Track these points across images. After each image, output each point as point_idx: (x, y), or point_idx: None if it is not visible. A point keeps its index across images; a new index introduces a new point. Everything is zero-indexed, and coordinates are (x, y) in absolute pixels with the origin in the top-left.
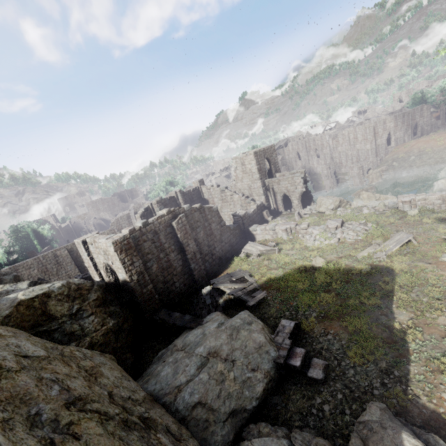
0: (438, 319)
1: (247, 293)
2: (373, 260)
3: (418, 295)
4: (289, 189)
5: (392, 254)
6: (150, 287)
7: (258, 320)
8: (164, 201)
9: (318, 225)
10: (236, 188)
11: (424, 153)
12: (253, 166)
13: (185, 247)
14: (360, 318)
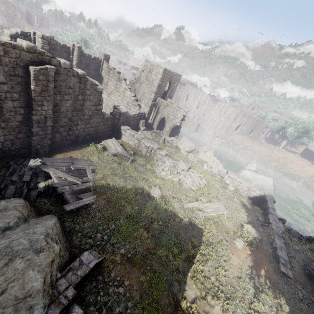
0: (215, 308)
1: (75, 192)
2: (193, 215)
3: (209, 271)
4: (169, 116)
5: (208, 216)
6: None
7: (55, 245)
8: (55, 43)
9: (171, 157)
10: (133, 86)
11: (247, 148)
12: (156, 79)
13: (36, 105)
14: (158, 277)
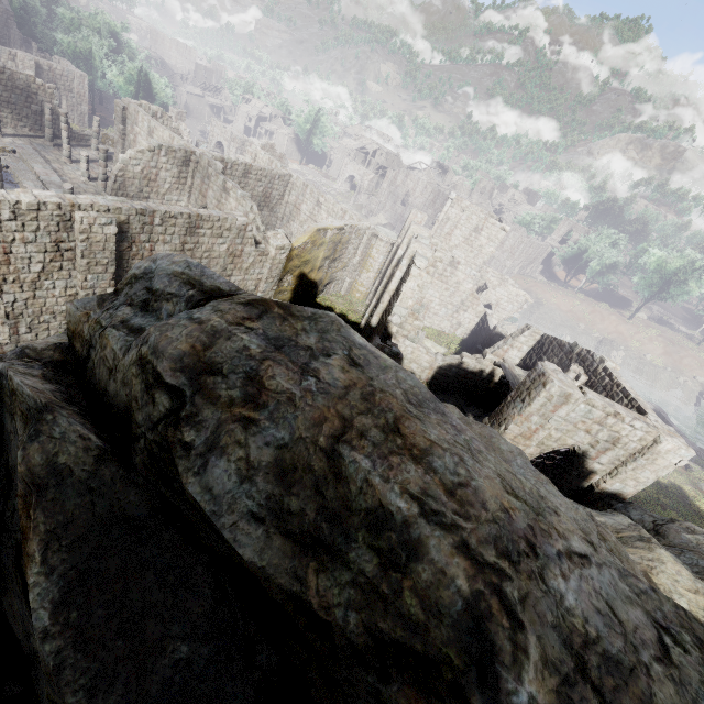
0: None
1: None
2: None
3: None
4: (501, 303)
5: None
6: None
7: None
8: None
9: None
10: None
11: (540, 303)
12: (490, 246)
13: None
14: None
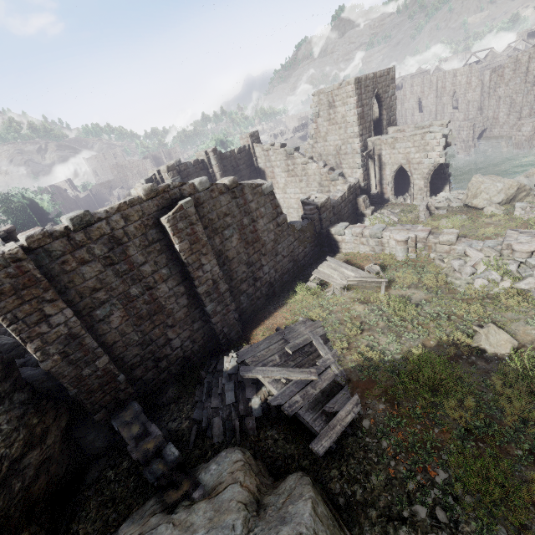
0: None
1: (315, 401)
2: None
3: None
4: (412, 157)
5: None
6: (101, 362)
7: None
8: (185, 167)
9: (471, 235)
10: (314, 152)
11: None
12: (349, 110)
13: (193, 270)
14: None
